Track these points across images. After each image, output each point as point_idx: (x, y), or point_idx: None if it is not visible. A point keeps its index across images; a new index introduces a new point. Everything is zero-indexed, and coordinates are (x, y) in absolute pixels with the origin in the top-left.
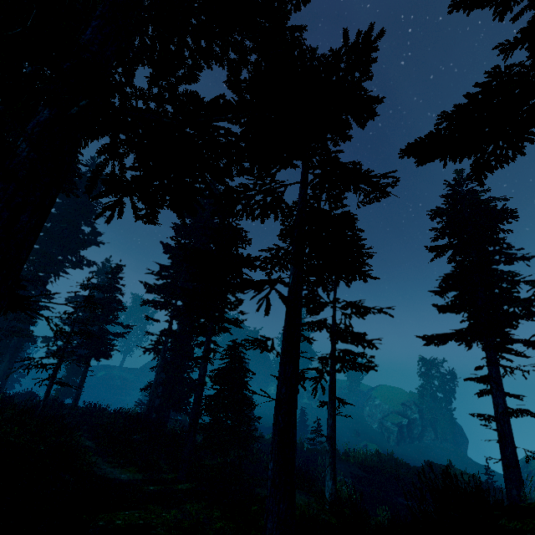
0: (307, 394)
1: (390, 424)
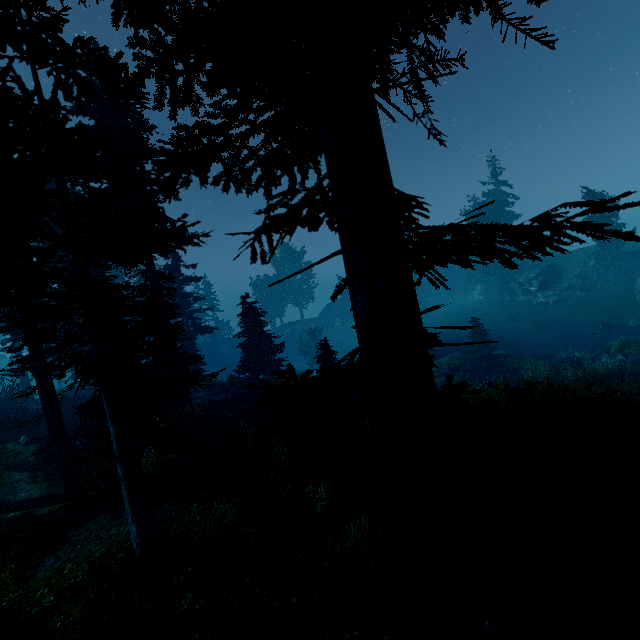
0: (519, 288)
1: None
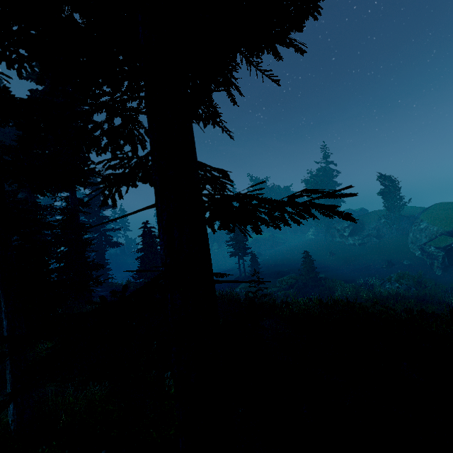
0: (337, 233)
1: (434, 249)
